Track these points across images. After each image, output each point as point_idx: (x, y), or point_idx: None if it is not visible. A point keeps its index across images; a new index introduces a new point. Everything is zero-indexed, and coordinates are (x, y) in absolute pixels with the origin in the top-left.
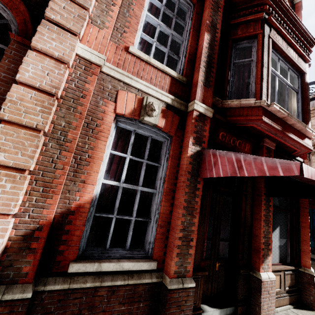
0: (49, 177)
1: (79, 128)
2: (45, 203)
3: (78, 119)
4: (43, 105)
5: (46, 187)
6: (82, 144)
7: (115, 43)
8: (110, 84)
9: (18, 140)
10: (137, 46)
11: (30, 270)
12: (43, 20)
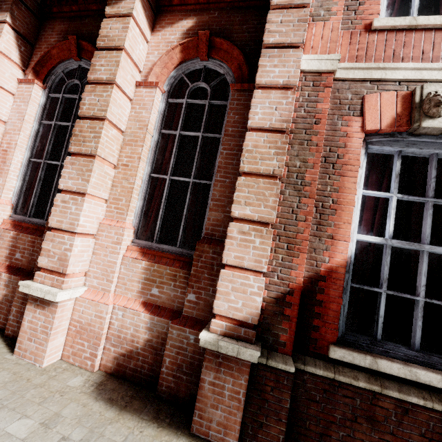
0: (292, 232)
1: (318, 165)
2: (292, 263)
3: (314, 153)
4: (276, 146)
5: (290, 243)
6: (322, 187)
7: (348, 29)
8: (349, 93)
9: (259, 190)
10: (383, 15)
11: (288, 341)
12: (263, 51)
